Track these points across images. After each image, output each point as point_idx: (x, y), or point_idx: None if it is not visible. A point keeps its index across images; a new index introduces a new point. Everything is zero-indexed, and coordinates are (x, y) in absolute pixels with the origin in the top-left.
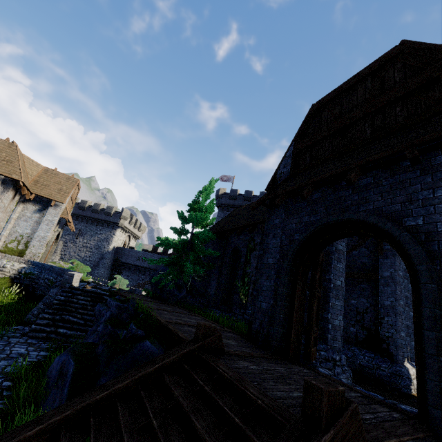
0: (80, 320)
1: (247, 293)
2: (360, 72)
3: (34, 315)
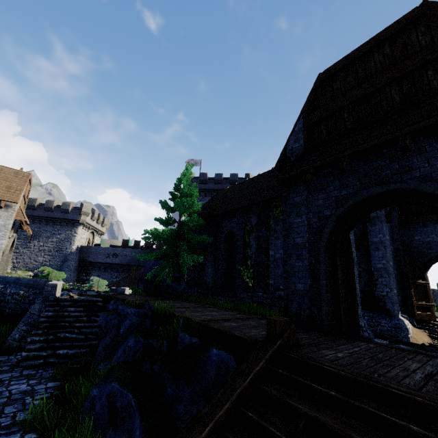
0: (79, 335)
1: (252, 275)
2: (375, 36)
3: (16, 340)
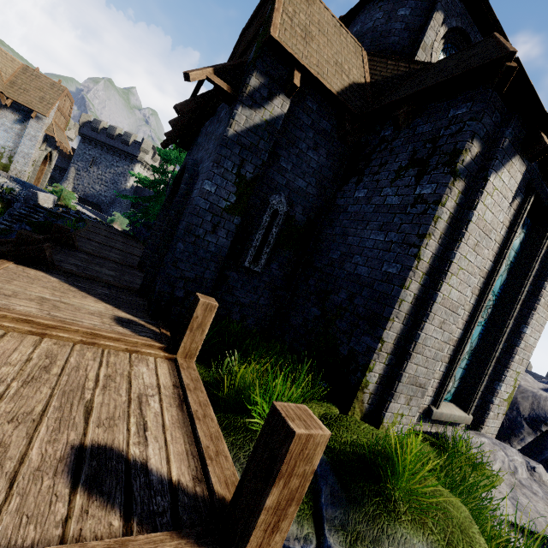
0: None
1: None
2: None
3: None
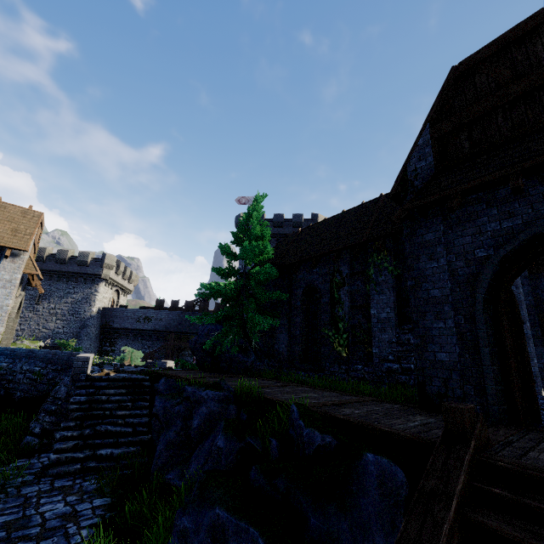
0: (125, 428)
1: (346, 342)
2: (541, 10)
3: (37, 436)
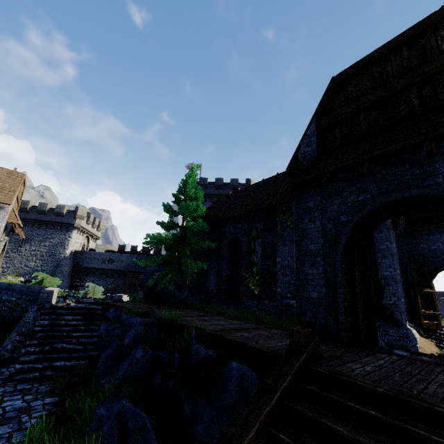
0: (77, 346)
1: (258, 283)
2: (391, 40)
3: (8, 351)
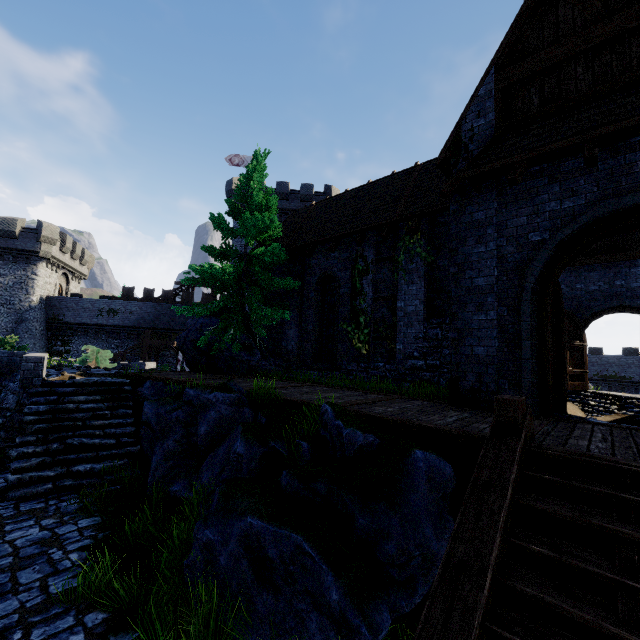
0: (106, 440)
1: (367, 338)
2: None
3: None
